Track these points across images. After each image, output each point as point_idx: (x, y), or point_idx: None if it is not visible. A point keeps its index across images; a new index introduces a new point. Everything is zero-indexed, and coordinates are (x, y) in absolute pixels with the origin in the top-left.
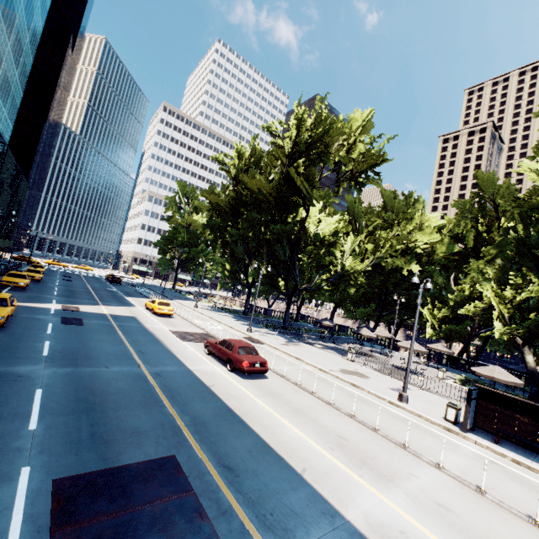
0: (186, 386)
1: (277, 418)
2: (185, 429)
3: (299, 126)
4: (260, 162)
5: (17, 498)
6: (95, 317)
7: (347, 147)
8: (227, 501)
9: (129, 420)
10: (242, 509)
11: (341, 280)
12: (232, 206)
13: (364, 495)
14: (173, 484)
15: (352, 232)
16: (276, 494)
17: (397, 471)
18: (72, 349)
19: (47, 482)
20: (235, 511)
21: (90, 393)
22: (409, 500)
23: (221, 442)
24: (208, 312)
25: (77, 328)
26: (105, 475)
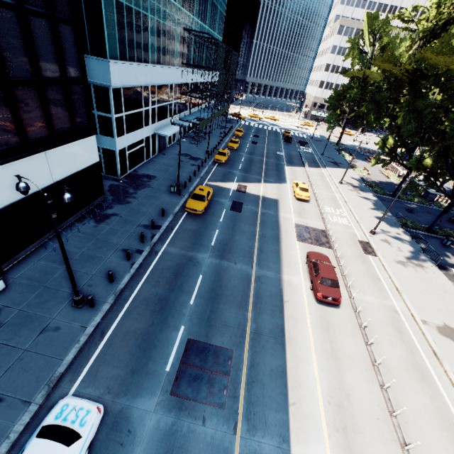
0: (269, 296)
1: (310, 354)
2: (248, 335)
3: None
4: None
5: (177, 340)
6: (251, 200)
7: None
8: (240, 392)
9: (226, 314)
10: (243, 401)
11: None
12: (410, 75)
13: (317, 447)
14: (224, 367)
15: None
16: (264, 406)
17: None
18: (225, 241)
19: (186, 338)
20: (239, 400)
21: (219, 286)
22: None
23: (260, 354)
24: (349, 191)
25: (236, 215)
26: (203, 346)
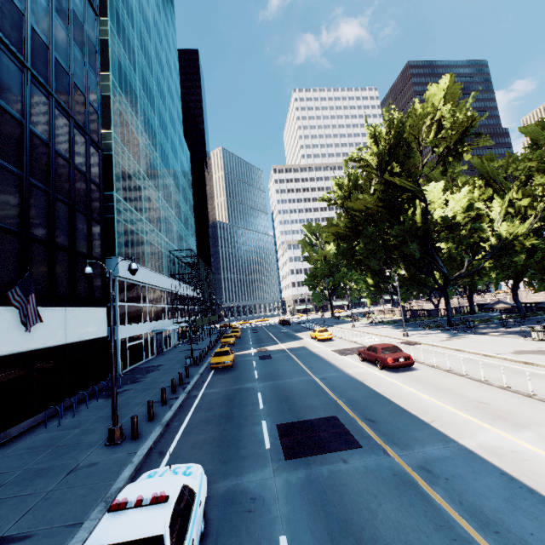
0: (344, 383)
1: (418, 395)
2: (342, 404)
3: (374, 141)
4: (357, 183)
5: (264, 429)
6: (278, 352)
7: (437, 124)
8: (368, 433)
9: (307, 402)
10: (378, 437)
11: (502, 253)
12: (350, 229)
13: (485, 434)
14: (335, 426)
15: (496, 193)
16: (404, 432)
17: (539, 421)
18: (269, 373)
19: (274, 425)
20: (372, 437)
21: (284, 392)
22: (538, 437)
23: (368, 409)
24: (365, 328)
25: (268, 360)
26: (299, 423)
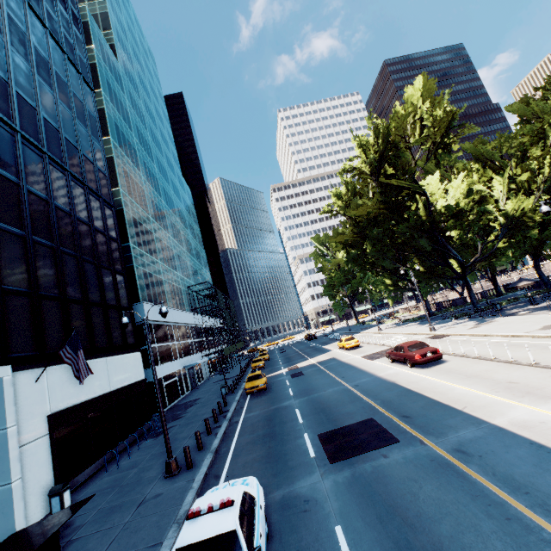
0: (376, 386)
1: (449, 386)
2: (377, 406)
3: (362, 150)
4: (355, 190)
5: (306, 441)
6: (308, 367)
7: (420, 121)
8: (404, 428)
9: (344, 410)
10: (413, 430)
11: (514, 230)
12: (357, 234)
13: (515, 410)
14: (372, 427)
15: (495, 173)
16: (438, 421)
17: None
18: (303, 388)
19: (315, 436)
20: (409, 431)
21: (320, 404)
22: None
23: (402, 407)
24: (392, 329)
25: (301, 377)
26: (338, 430)
